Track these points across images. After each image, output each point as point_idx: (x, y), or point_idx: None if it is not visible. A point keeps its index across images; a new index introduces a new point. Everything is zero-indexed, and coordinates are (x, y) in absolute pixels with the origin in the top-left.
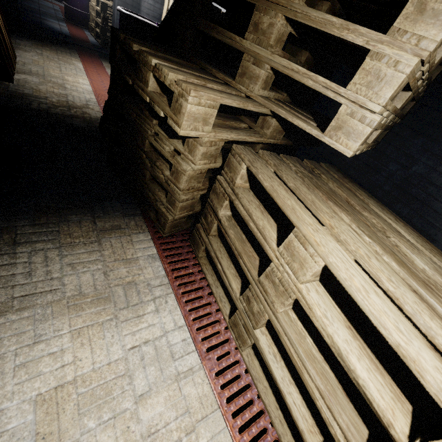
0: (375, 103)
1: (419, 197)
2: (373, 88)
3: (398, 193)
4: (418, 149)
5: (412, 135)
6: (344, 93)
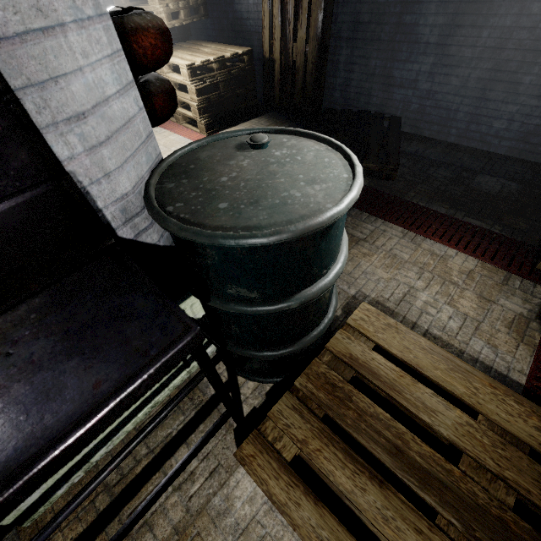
0: (157, 6)
1: (239, 30)
2: (153, 1)
3: (234, 35)
4: (225, 6)
5: (220, 0)
6: (150, 8)
